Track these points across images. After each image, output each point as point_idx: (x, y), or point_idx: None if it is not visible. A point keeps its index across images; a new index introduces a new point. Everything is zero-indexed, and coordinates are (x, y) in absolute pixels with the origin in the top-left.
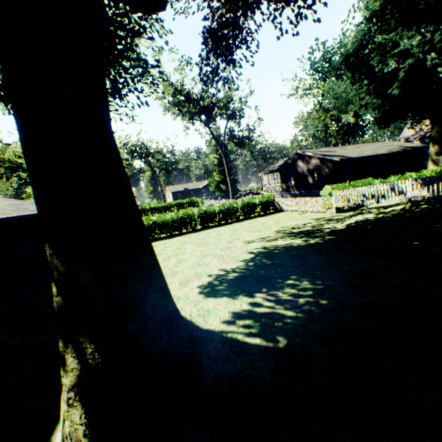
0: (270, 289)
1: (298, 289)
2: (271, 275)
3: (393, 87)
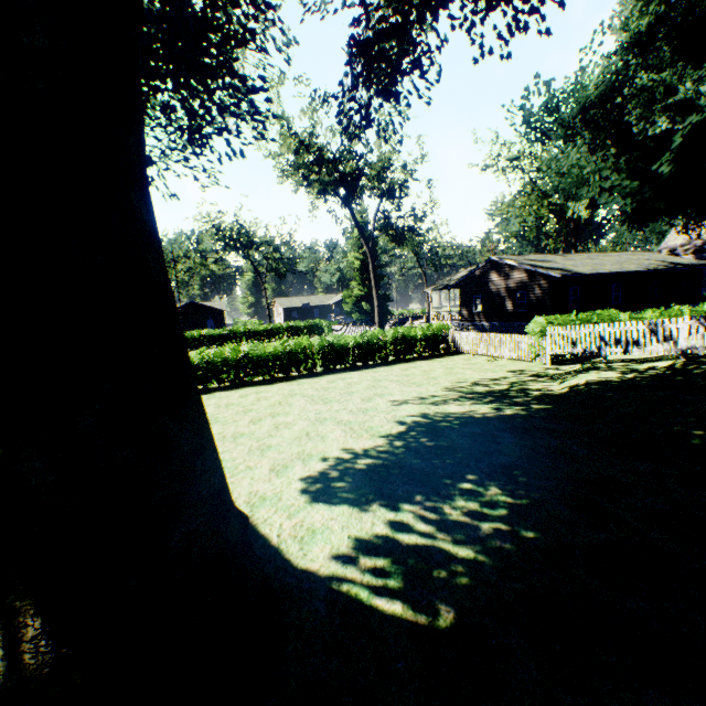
0: (429, 496)
1: (480, 501)
2: (433, 469)
3: (661, 161)
